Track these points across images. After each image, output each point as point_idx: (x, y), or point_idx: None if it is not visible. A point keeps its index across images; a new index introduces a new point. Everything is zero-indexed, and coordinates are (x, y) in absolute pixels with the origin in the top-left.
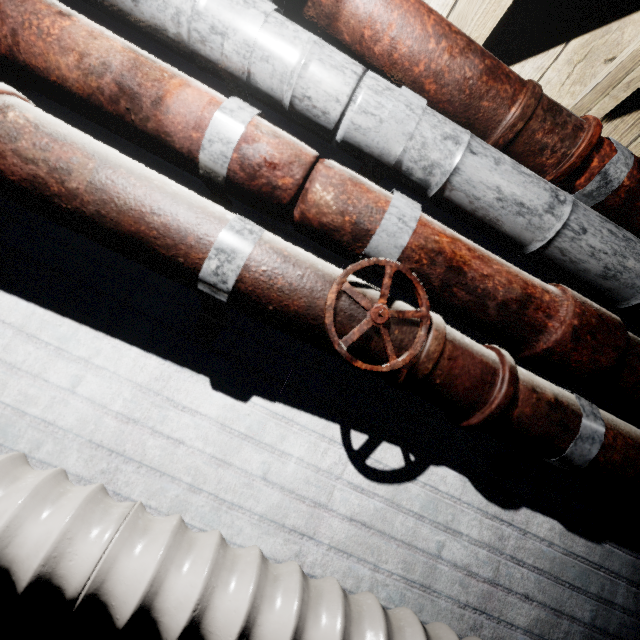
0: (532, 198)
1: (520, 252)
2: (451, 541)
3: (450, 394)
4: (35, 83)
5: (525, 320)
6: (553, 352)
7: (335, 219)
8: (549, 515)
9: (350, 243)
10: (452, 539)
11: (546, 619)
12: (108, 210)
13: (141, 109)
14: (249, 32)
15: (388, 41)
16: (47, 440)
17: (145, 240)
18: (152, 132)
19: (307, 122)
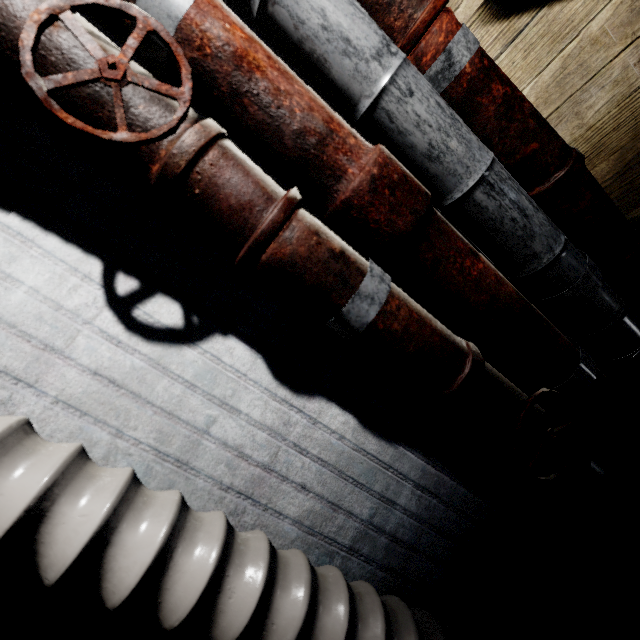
0: (360, 36)
1: (354, 117)
2: (226, 418)
3: (213, 213)
4: None
5: (324, 160)
6: (351, 205)
7: None
8: (346, 409)
9: None
10: (227, 416)
11: (321, 512)
12: None
13: None
14: None
15: None
16: None
17: None
18: None
19: None
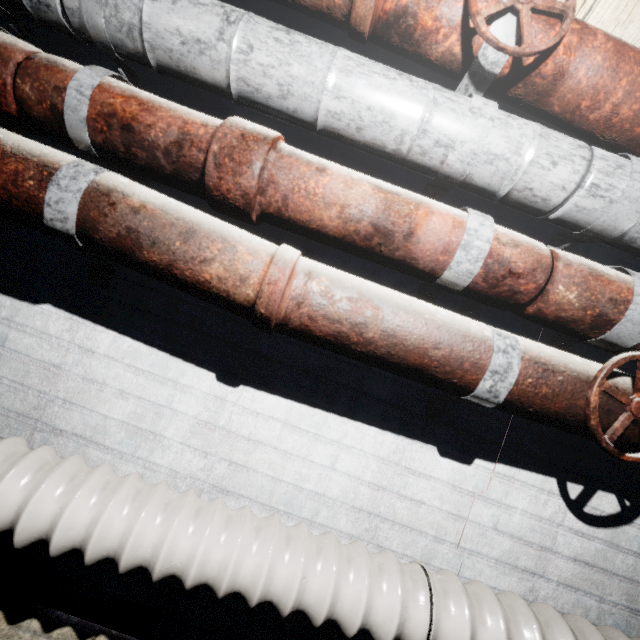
0: None
1: None
2: None
3: None
4: (290, 228)
5: None
6: None
7: (575, 313)
8: None
9: (585, 330)
10: None
11: None
12: (397, 350)
13: (392, 242)
14: (477, 142)
15: (609, 108)
16: (322, 508)
17: (425, 369)
18: (397, 258)
19: (518, 206)
